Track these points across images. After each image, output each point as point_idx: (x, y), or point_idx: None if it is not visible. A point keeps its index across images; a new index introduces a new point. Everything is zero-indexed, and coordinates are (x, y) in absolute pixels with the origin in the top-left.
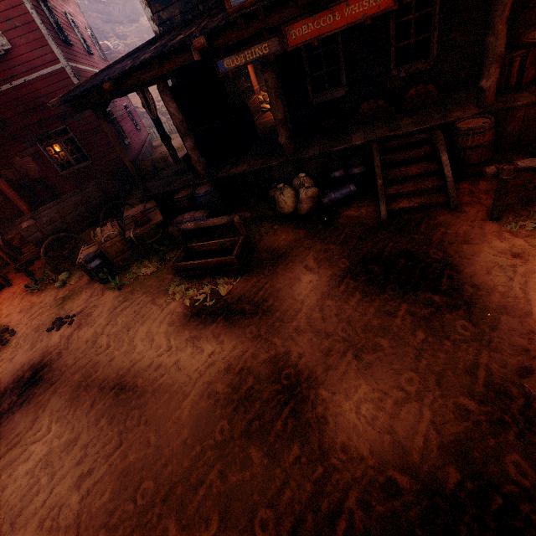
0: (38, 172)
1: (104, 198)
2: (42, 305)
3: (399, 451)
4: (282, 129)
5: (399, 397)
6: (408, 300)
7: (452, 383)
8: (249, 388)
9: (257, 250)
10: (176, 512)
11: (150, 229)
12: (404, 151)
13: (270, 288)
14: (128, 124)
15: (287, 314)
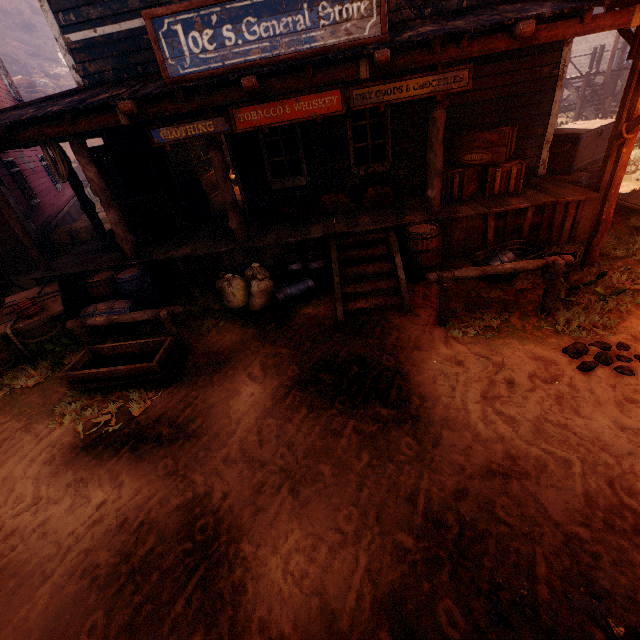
0: None
1: None
2: None
3: (328, 618)
4: (233, 212)
5: (335, 541)
6: (356, 415)
7: (392, 516)
8: (147, 552)
9: (193, 354)
10: None
11: (41, 322)
12: (362, 248)
13: (200, 404)
14: (42, 180)
15: (217, 439)
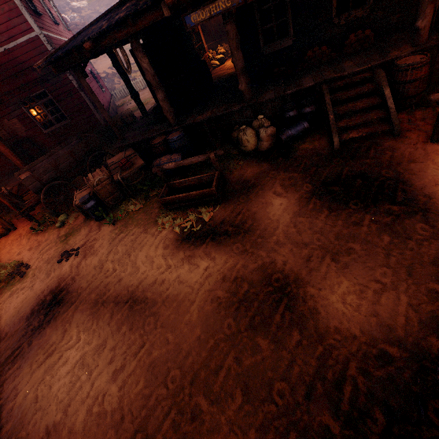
0: (24, 131)
1: (88, 149)
2: (48, 242)
3: (386, 329)
4: (242, 77)
5: (377, 288)
6: (370, 211)
7: (421, 273)
8: (245, 292)
9: (229, 183)
10: (203, 392)
11: (134, 171)
12: (349, 89)
13: (246, 212)
14: (95, 86)
15: (266, 231)
